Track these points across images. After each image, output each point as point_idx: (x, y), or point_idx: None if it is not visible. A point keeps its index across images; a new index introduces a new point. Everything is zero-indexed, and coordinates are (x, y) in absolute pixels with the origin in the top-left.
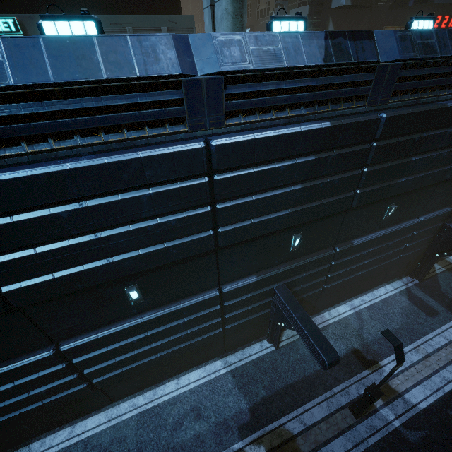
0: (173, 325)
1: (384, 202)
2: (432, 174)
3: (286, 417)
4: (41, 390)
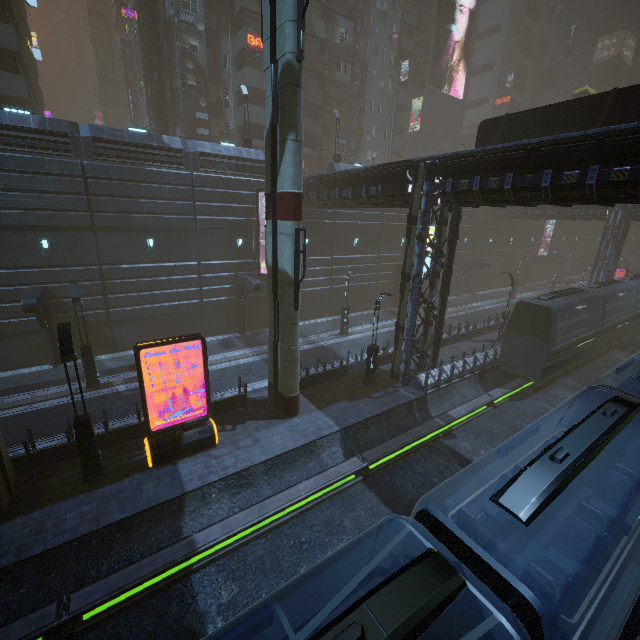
0: None
1: (139, 234)
2: (174, 218)
3: (20, 394)
4: None
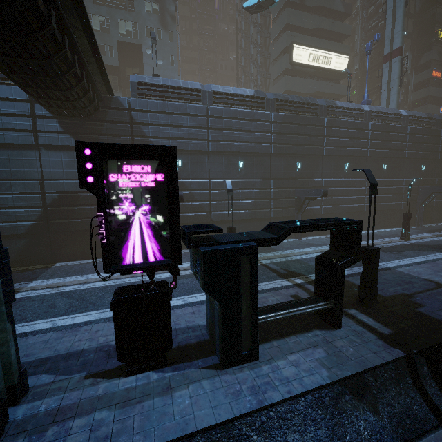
0: (390, 187)
1: None
2: None
3: None
4: (356, 197)
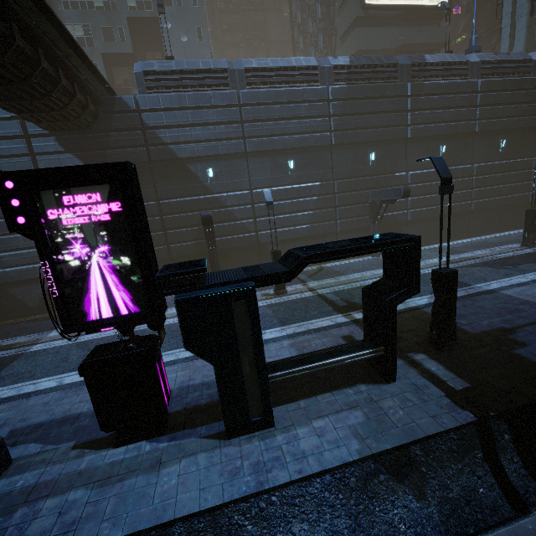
0: (511, 173)
1: None
2: None
3: None
4: (459, 192)
